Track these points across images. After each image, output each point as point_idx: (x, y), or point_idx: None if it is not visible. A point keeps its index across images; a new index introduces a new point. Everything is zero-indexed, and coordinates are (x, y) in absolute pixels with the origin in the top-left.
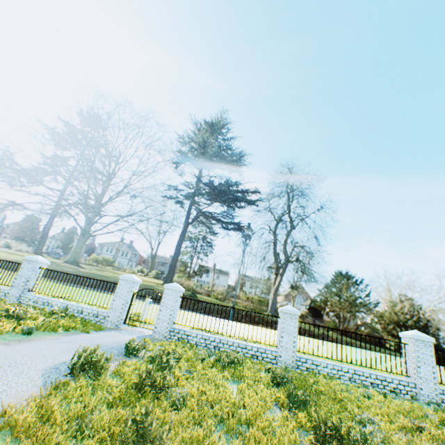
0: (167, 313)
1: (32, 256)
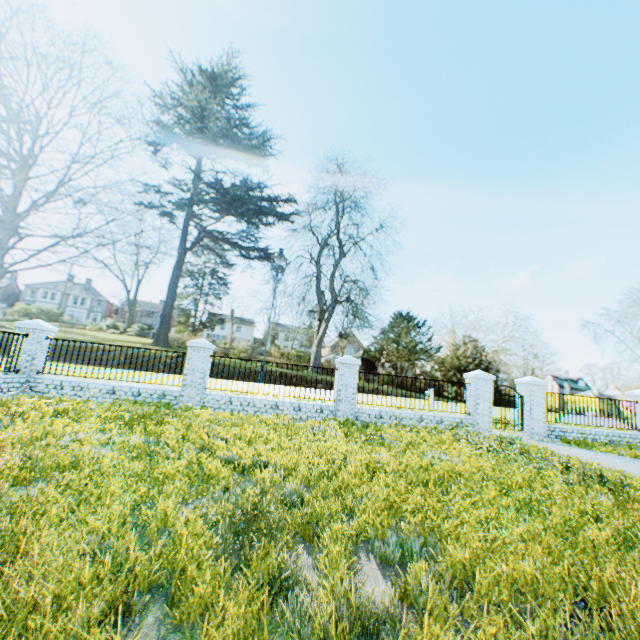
0: (539, 411)
1: (348, 358)
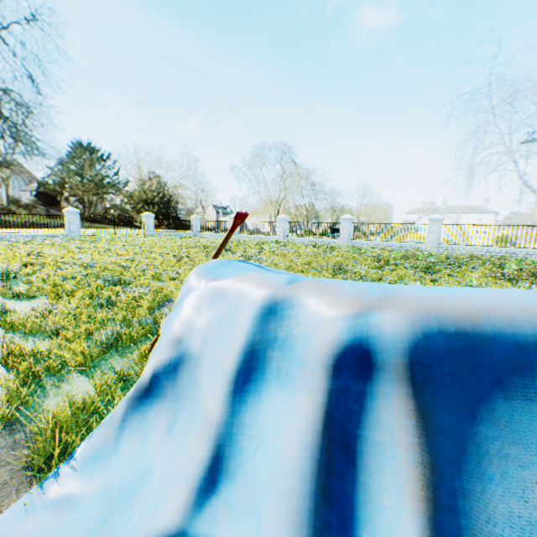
0: None
1: None
